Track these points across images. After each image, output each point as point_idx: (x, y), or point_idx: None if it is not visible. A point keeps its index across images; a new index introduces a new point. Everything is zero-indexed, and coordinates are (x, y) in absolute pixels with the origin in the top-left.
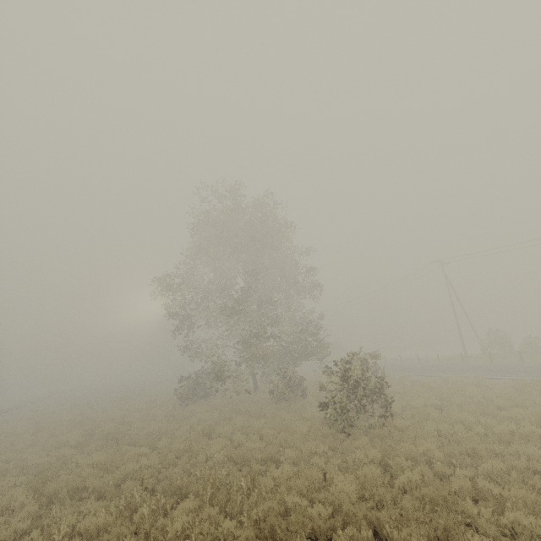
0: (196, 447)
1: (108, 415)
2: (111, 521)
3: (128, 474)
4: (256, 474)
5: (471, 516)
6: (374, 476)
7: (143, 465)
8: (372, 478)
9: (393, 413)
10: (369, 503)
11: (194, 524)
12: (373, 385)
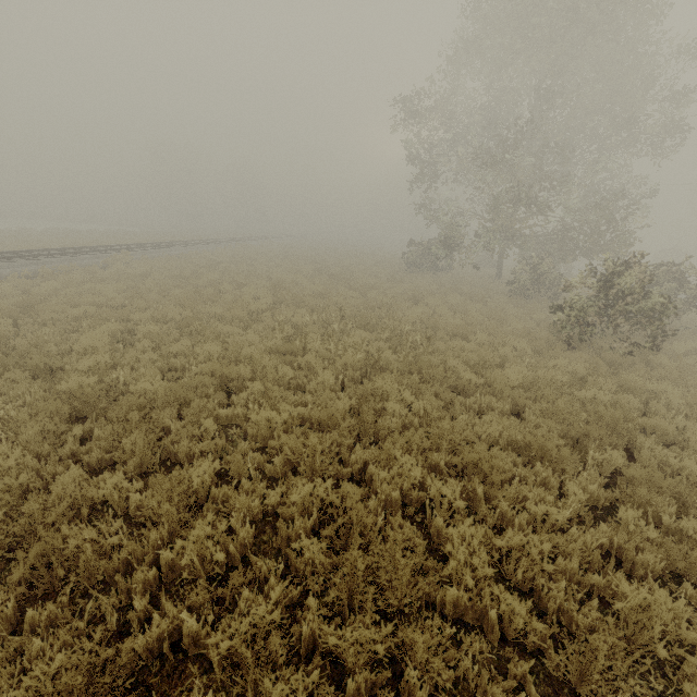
0: (397, 304)
1: (338, 261)
2: (311, 323)
3: (334, 304)
4: (433, 336)
5: (640, 448)
6: (555, 380)
7: (349, 303)
8: (549, 379)
9: (667, 352)
10: (528, 393)
11: (362, 344)
12: (648, 304)
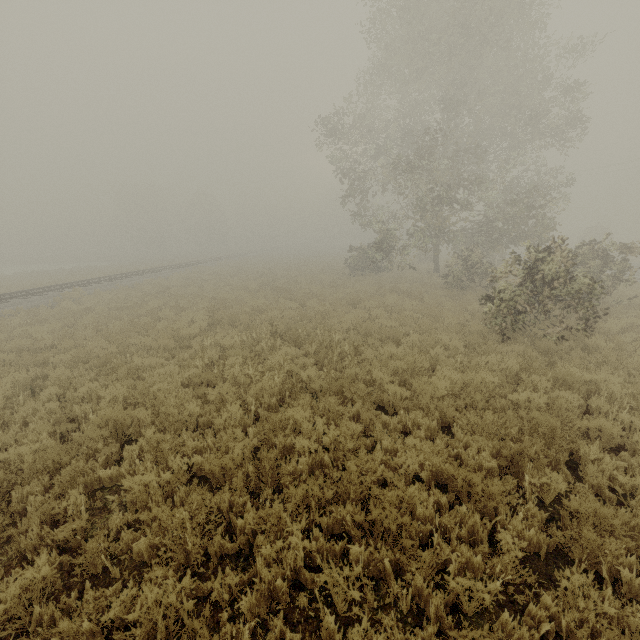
0: (332, 312)
1: (287, 273)
2: (237, 345)
3: (270, 319)
4: (360, 345)
5: (585, 458)
6: (486, 382)
7: (286, 315)
8: (479, 383)
9: (602, 331)
10: (457, 402)
11: (283, 364)
12: (574, 287)
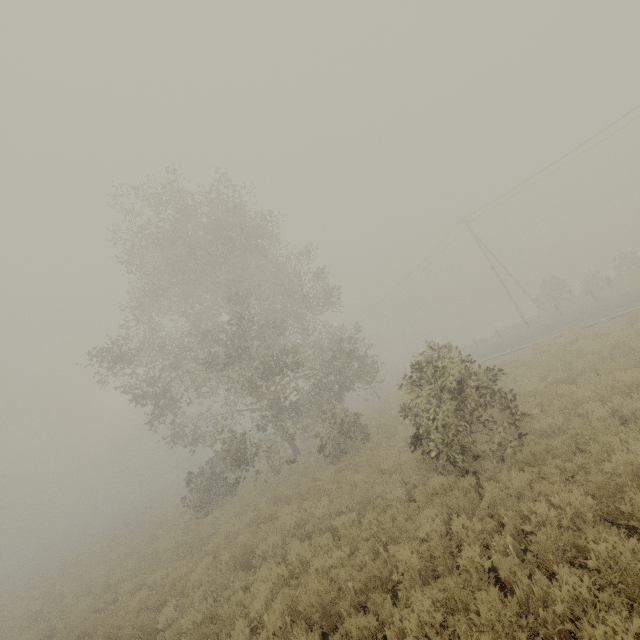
0: (225, 609)
1: (86, 580)
2: None
3: None
4: None
5: None
6: (632, 560)
7: None
8: None
9: None
10: None
11: None
12: (481, 381)
